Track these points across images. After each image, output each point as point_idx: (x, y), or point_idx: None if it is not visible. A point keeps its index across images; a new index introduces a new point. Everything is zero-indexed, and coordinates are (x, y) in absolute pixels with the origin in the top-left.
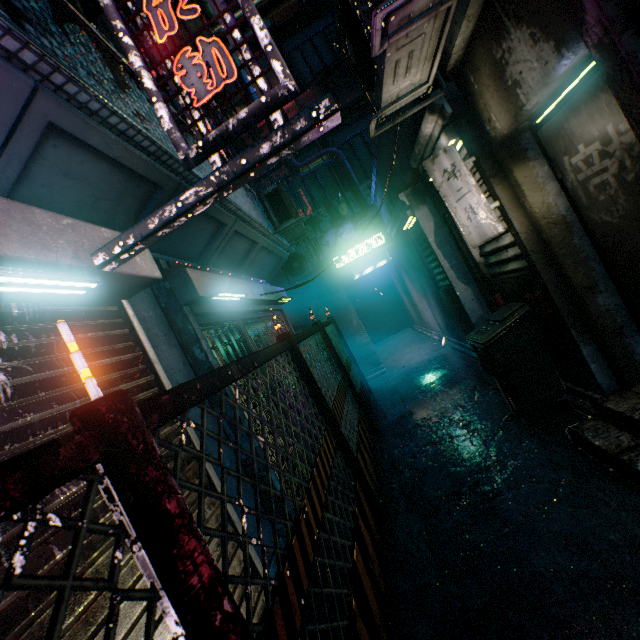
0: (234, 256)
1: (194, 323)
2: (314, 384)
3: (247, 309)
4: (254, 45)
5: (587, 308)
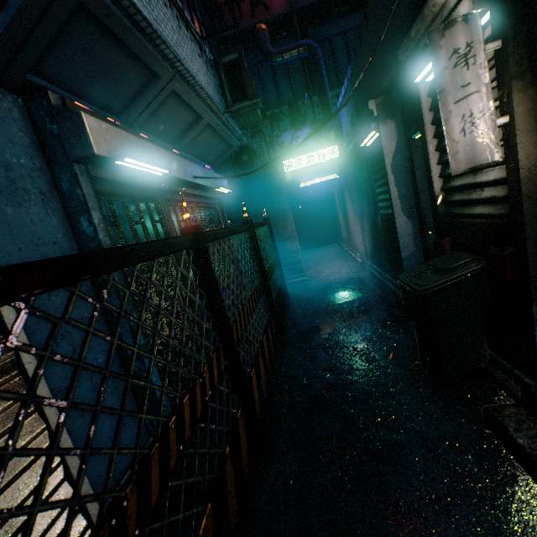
0: (172, 125)
1: (86, 188)
2: (216, 294)
3: (175, 189)
4: None
5: None
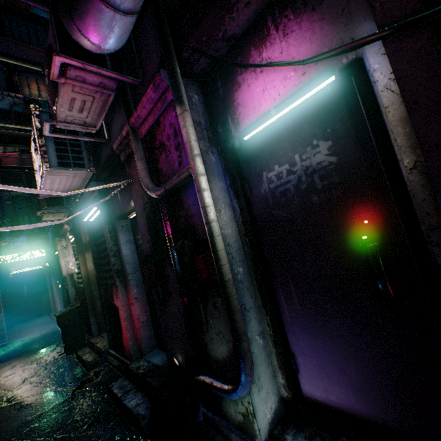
0: None
1: None
2: None
3: None
4: (5, 112)
5: (96, 304)
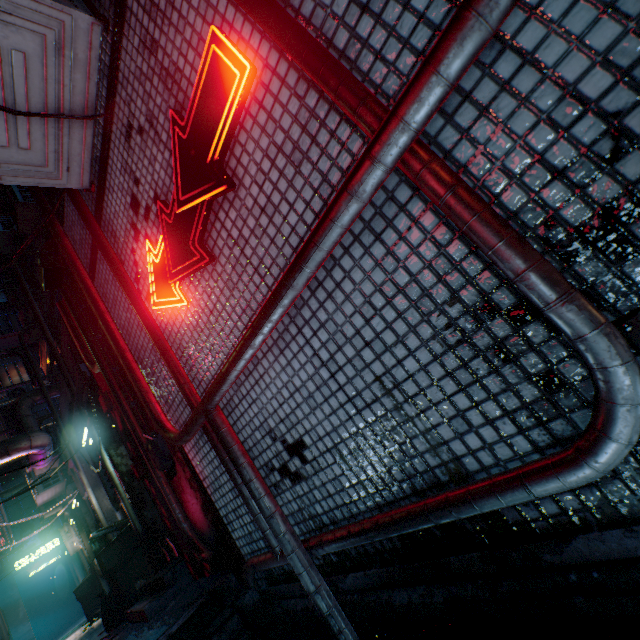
0: None
1: None
2: None
3: None
4: None
5: None
